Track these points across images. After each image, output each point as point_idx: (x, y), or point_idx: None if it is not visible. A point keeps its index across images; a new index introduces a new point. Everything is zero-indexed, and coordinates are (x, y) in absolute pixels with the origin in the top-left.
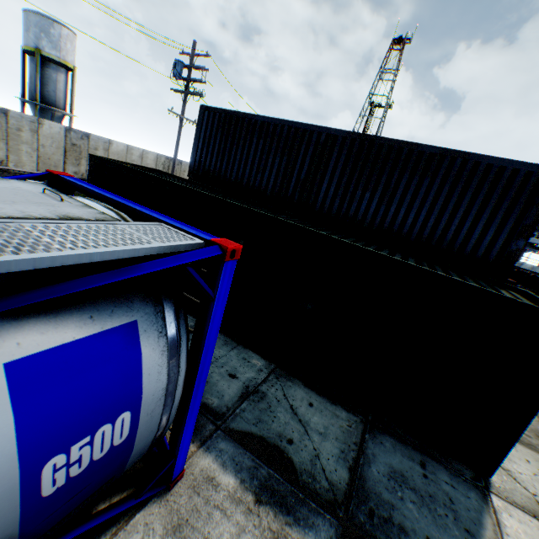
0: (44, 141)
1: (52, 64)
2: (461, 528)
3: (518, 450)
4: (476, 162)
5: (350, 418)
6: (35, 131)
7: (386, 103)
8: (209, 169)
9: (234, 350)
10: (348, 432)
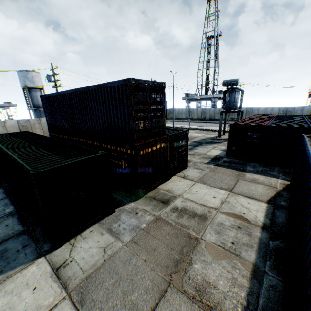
0: (9, 129)
1: (33, 89)
2: (1, 270)
3: (101, 237)
4: (107, 87)
5: (19, 229)
6: (4, 126)
7: (215, 34)
8: (52, 123)
9: (5, 207)
10: (8, 235)
